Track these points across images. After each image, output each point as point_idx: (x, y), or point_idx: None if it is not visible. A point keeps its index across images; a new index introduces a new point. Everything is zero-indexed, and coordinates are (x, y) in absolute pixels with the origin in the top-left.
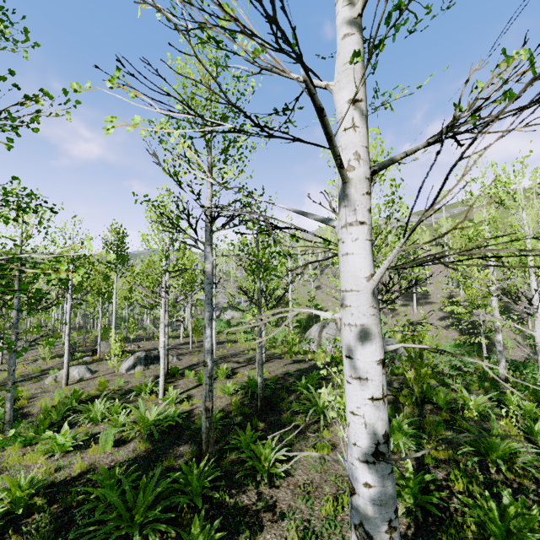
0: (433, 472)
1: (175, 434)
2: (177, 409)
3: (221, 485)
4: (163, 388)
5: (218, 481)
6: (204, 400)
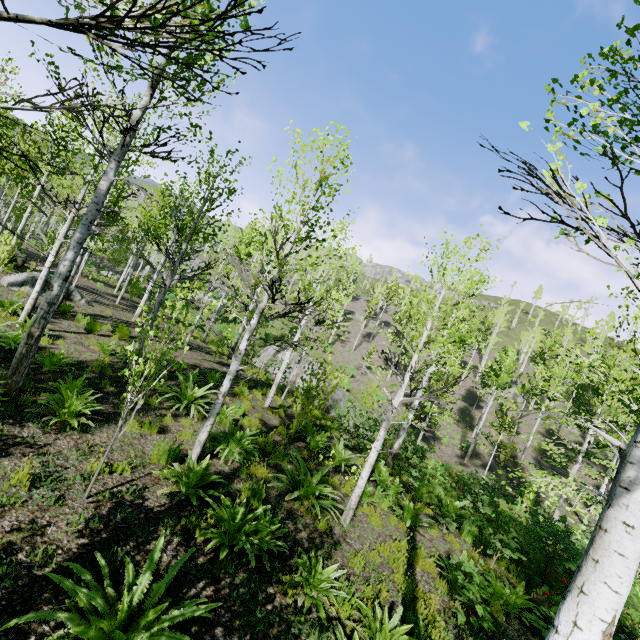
0: (236, 483)
1: (1, 358)
2: None
3: (3, 412)
4: (27, 313)
5: (2, 407)
6: (32, 324)
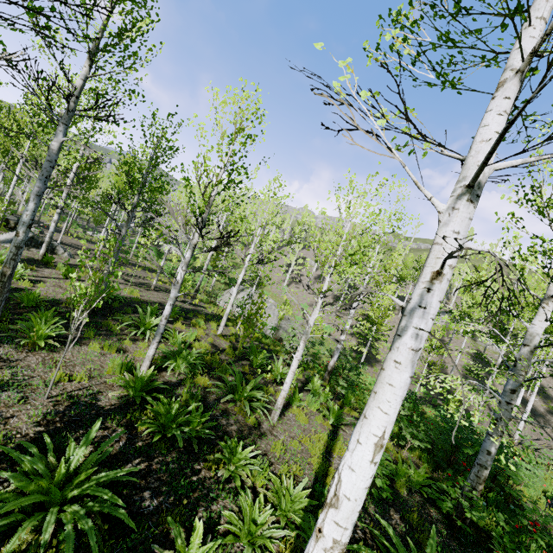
0: (180, 389)
1: None
2: (15, 284)
3: None
4: None
5: None
6: (4, 265)
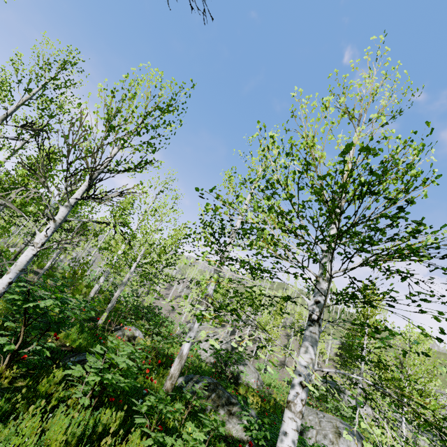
0: None
1: None
2: None
3: None
4: None
5: None
6: None
